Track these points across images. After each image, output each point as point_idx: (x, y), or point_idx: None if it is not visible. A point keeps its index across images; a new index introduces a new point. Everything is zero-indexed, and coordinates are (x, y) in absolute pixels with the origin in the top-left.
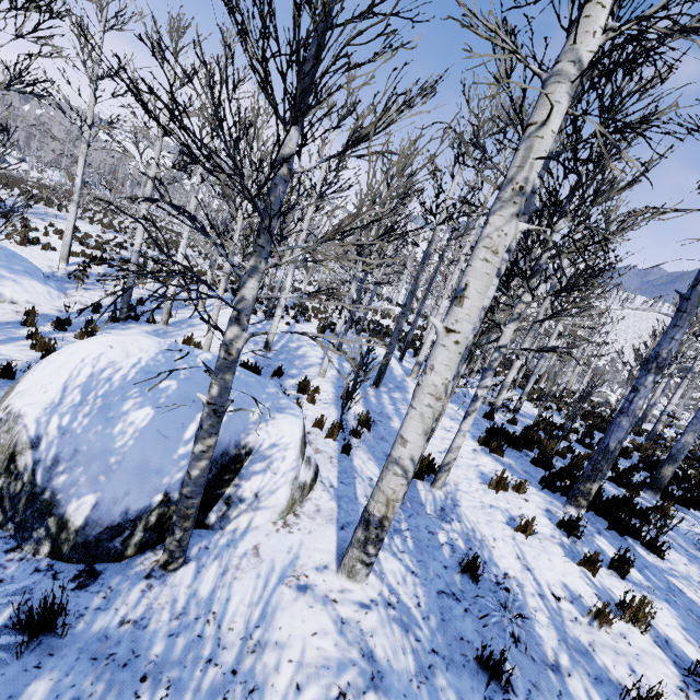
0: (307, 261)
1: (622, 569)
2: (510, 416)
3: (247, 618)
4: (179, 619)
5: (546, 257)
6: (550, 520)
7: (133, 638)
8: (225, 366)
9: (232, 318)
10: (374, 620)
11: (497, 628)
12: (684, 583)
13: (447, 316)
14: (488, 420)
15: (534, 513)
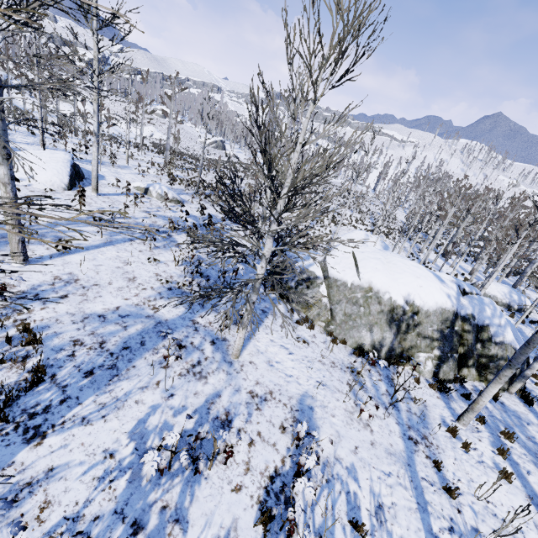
0: None
1: None
2: None
3: None
4: (534, 318)
5: None
6: None
7: (532, 318)
8: None
9: None
10: None
11: None
12: None
13: None
14: None
15: None
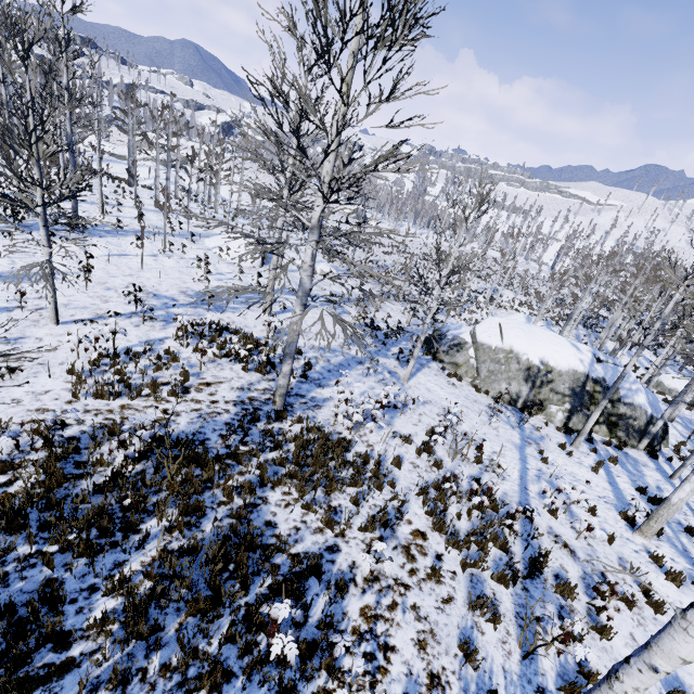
0: None
1: None
2: None
3: None
4: None
5: None
6: None
7: None
8: None
9: None
10: None
11: None
12: None
13: None
14: None
15: None
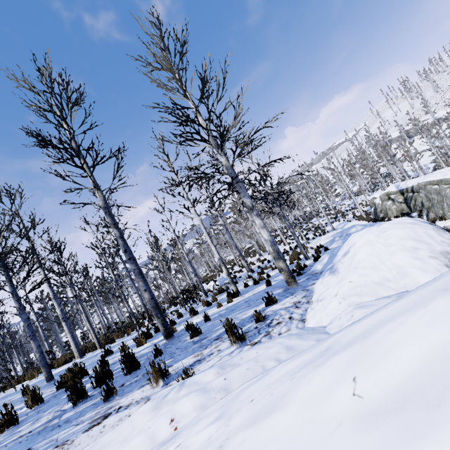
0: None
1: None
2: None
3: None
4: None
5: None
6: None
7: None
8: None
9: None
10: None
11: None
12: None
13: None
14: None
15: None
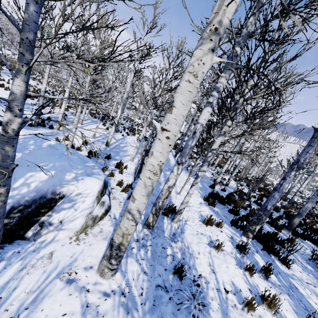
0: (48, 64)
1: (266, 274)
2: (222, 187)
3: (22, 302)
4: None
5: (242, 100)
6: (232, 243)
7: None
8: (4, 140)
9: (6, 107)
10: (109, 305)
11: (186, 311)
12: (298, 283)
13: (163, 120)
14: (211, 188)
15: (224, 239)
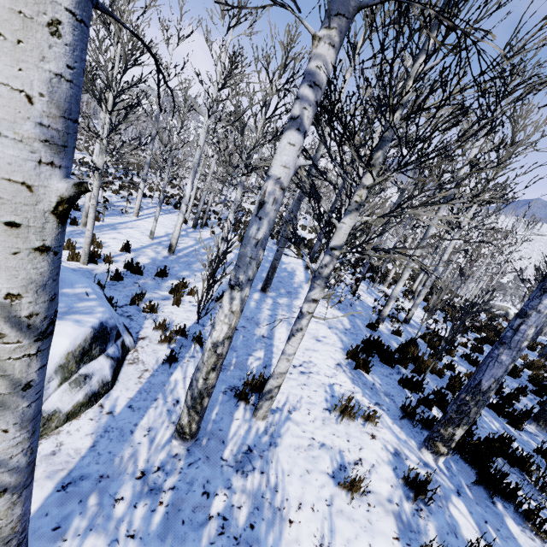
0: None
1: None
2: (395, 327)
3: None
4: None
5: (397, 118)
6: (395, 470)
7: None
8: None
9: None
10: None
11: None
12: None
13: None
14: (371, 330)
15: (376, 458)
